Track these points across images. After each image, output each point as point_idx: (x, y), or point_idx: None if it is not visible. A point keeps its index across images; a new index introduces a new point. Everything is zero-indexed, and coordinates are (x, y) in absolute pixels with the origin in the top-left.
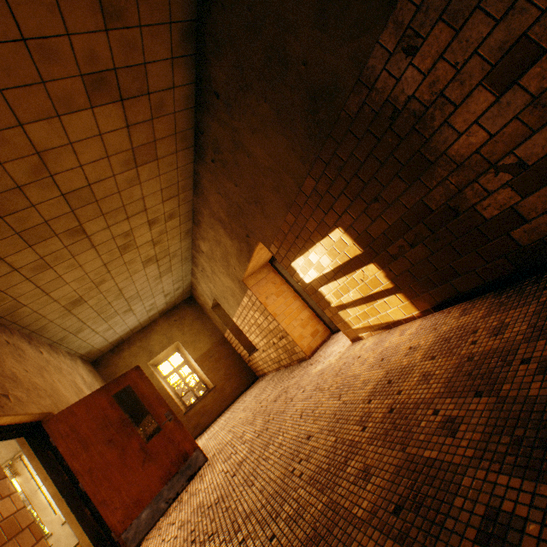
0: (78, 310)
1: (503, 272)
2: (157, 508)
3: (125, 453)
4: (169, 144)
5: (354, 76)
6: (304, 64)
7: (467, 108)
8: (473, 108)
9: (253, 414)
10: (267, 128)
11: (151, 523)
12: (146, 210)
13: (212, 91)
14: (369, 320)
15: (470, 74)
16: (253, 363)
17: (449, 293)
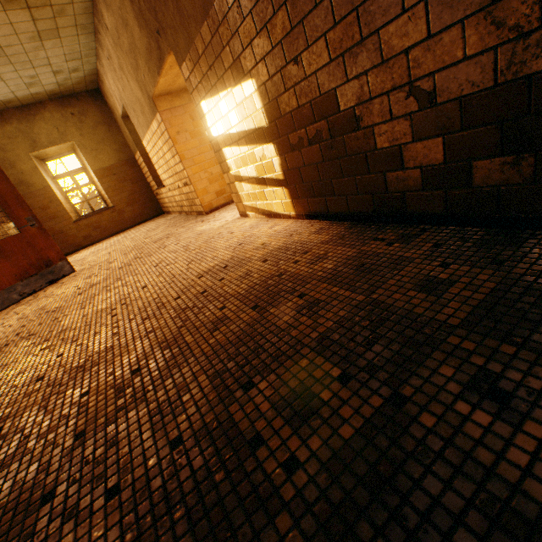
0: None
1: (365, 209)
2: (9, 297)
3: None
4: None
5: None
6: None
7: None
8: None
9: (134, 246)
10: None
11: (0, 308)
12: None
13: None
14: (257, 203)
15: None
16: (160, 198)
17: (322, 208)
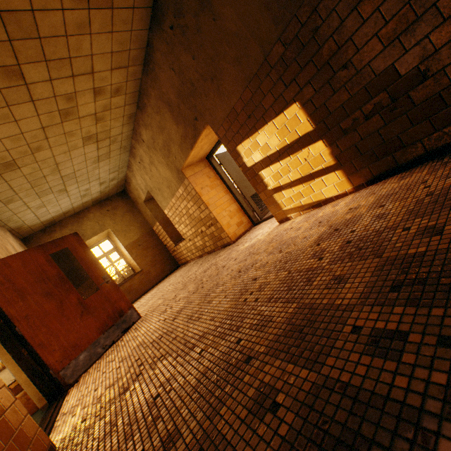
0: (10, 176)
1: (448, 139)
2: (94, 352)
3: (63, 305)
4: None
5: None
6: None
7: None
8: None
9: (182, 284)
10: None
11: (89, 364)
12: (93, 74)
13: None
14: (302, 201)
15: None
16: (177, 253)
17: (388, 166)
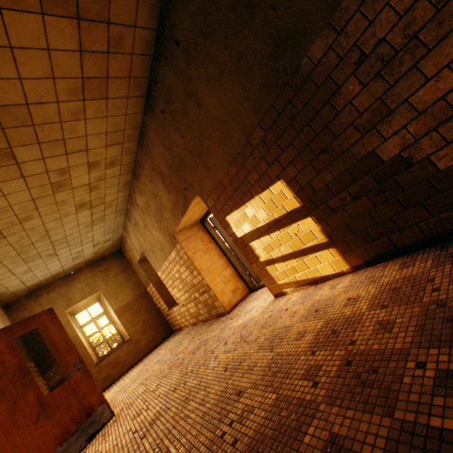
0: None
1: (448, 226)
2: None
3: (16, 407)
4: (122, 87)
5: (324, 19)
6: (274, 7)
7: (440, 50)
8: (448, 50)
9: (168, 366)
10: (224, 77)
11: None
12: (87, 150)
13: (173, 39)
14: (296, 276)
15: (451, 14)
16: (171, 317)
17: (386, 248)
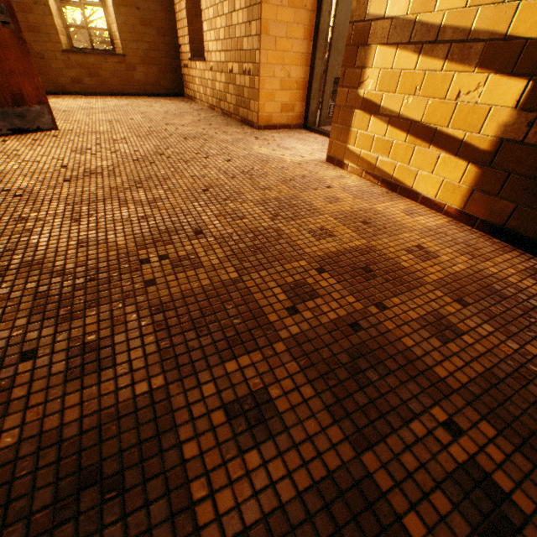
0: None
1: None
2: None
3: None
4: None
5: None
6: None
7: None
8: None
9: (150, 129)
10: None
11: None
12: None
13: None
14: (381, 159)
15: None
16: (189, 74)
17: None
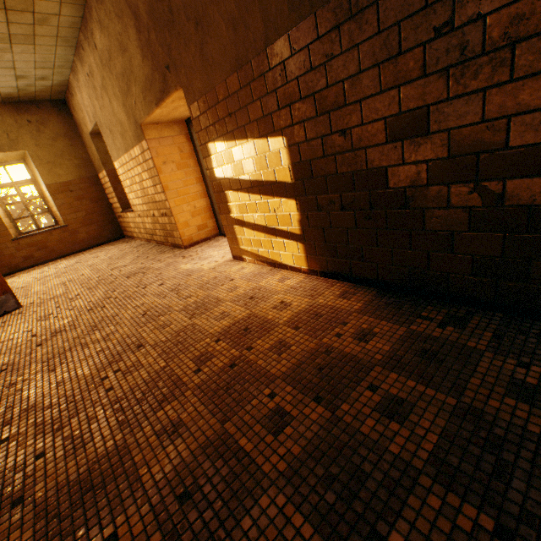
0: None
1: (398, 280)
2: None
3: None
4: None
5: None
6: None
7: (519, 91)
8: (524, 97)
9: (98, 278)
10: None
11: None
12: None
13: None
14: (260, 250)
15: None
16: (124, 221)
17: (344, 270)
